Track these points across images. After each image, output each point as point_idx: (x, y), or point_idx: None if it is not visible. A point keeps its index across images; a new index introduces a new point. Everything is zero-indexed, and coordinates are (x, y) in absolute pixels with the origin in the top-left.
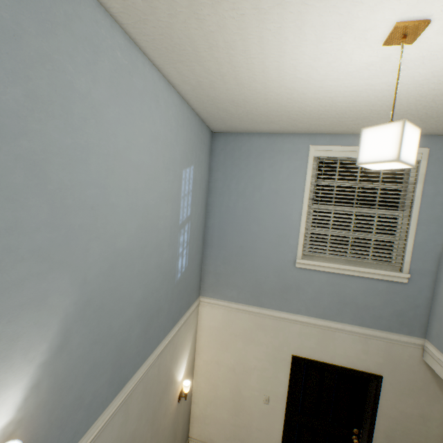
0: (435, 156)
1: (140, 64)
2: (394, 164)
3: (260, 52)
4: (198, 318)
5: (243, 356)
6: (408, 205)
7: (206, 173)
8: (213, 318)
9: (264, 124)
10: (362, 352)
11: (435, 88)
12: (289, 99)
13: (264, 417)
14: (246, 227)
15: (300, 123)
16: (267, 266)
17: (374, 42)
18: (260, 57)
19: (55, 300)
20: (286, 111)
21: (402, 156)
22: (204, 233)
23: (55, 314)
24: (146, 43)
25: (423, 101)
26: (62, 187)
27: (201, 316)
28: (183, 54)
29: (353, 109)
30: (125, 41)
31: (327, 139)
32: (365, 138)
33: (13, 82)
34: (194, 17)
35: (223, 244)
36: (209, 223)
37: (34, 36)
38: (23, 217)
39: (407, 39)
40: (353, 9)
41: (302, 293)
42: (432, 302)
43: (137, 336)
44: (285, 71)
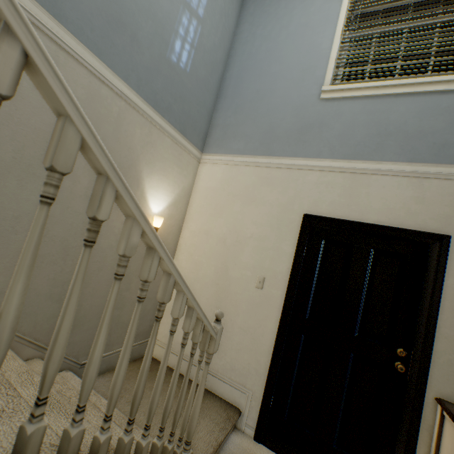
0: None
1: None
2: None
3: None
4: (195, 179)
5: (239, 222)
6: None
7: (232, 19)
8: (212, 178)
9: None
10: (414, 201)
11: None
12: None
13: (254, 309)
14: (266, 69)
15: None
16: (285, 107)
17: None
18: None
19: None
20: None
21: None
22: (220, 85)
23: None
24: None
25: None
26: None
27: (198, 177)
28: None
29: None
30: None
31: None
32: None
33: None
34: None
35: (238, 93)
36: (227, 75)
37: None
38: None
39: None
40: None
41: (326, 131)
42: None
43: (95, 0)
44: None
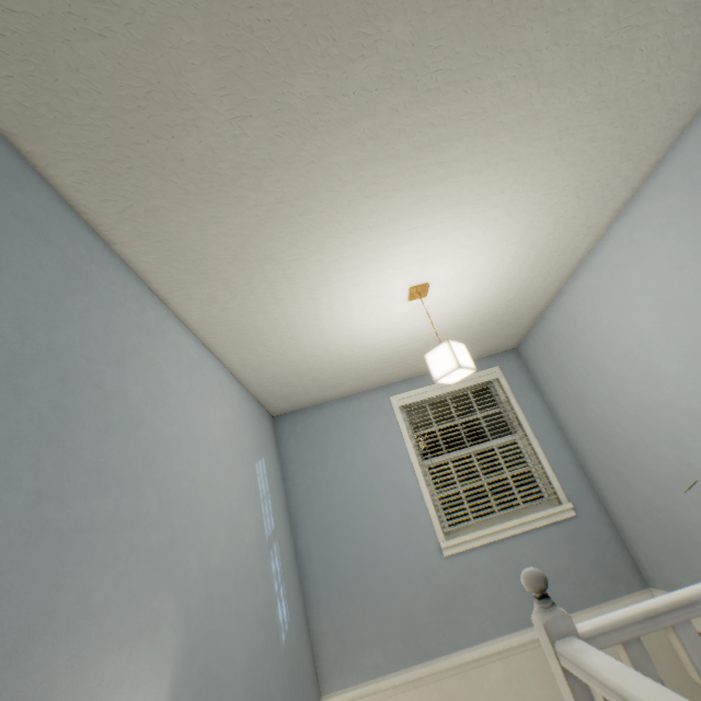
0: (507, 371)
1: (206, 357)
2: (460, 371)
3: (318, 324)
4: None
5: None
6: (517, 424)
7: (279, 468)
8: None
9: (333, 388)
10: None
11: (464, 318)
12: (352, 355)
13: None
14: (356, 525)
15: (371, 376)
16: (408, 575)
17: (401, 300)
18: (319, 327)
19: (165, 634)
20: (353, 368)
21: (461, 363)
22: (297, 562)
23: (165, 659)
24: (213, 339)
25: (463, 329)
26: (165, 477)
27: None
28: (247, 340)
29: (413, 350)
30: (195, 341)
31: (404, 385)
32: (430, 360)
33: (138, 382)
34: (261, 312)
35: (331, 569)
36: (300, 541)
37: (148, 348)
38: (142, 507)
39: (422, 295)
40: (378, 287)
41: (473, 598)
42: (616, 528)
43: None
44: (342, 333)
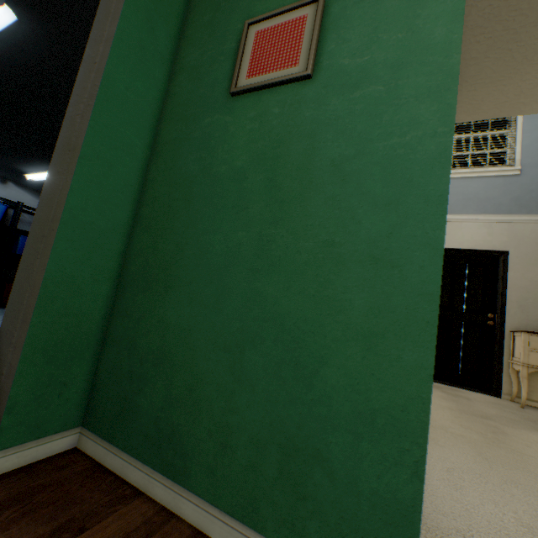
0: None
1: None
2: None
3: None
4: None
5: None
6: (513, 123)
7: None
8: None
9: None
10: (487, 235)
11: None
12: None
13: None
14: None
15: None
16: None
17: None
18: None
19: None
20: None
21: None
22: None
23: None
24: None
25: None
26: None
27: None
28: None
29: None
30: None
31: None
32: None
33: None
34: None
35: None
36: None
37: None
38: None
39: None
40: None
41: None
42: None
43: None
44: None
